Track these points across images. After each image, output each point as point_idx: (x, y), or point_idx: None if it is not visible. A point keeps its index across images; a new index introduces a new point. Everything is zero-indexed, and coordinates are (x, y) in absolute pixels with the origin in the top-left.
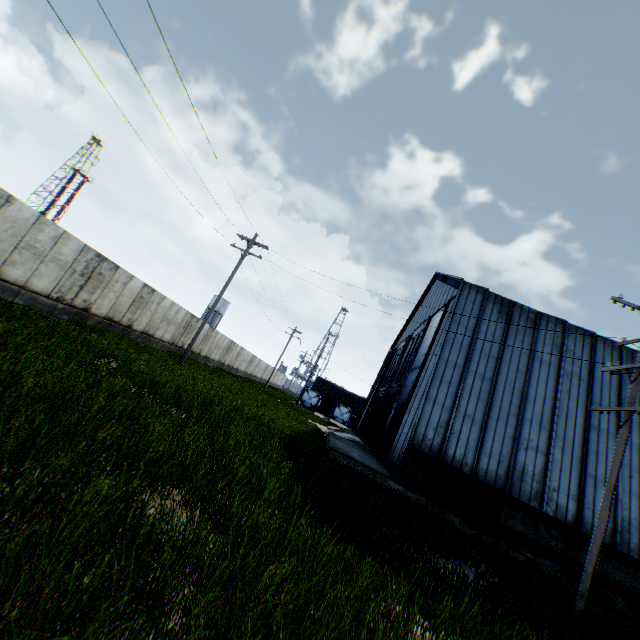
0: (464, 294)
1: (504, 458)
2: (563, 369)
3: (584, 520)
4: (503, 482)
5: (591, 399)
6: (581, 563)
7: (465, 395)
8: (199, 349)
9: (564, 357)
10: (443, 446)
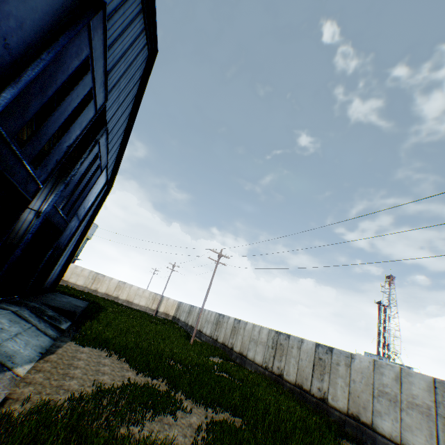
0: (105, 194)
1: None
2: None
3: None
4: None
5: None
6: None
7: None
8: (319, 388)
9: None
10: None
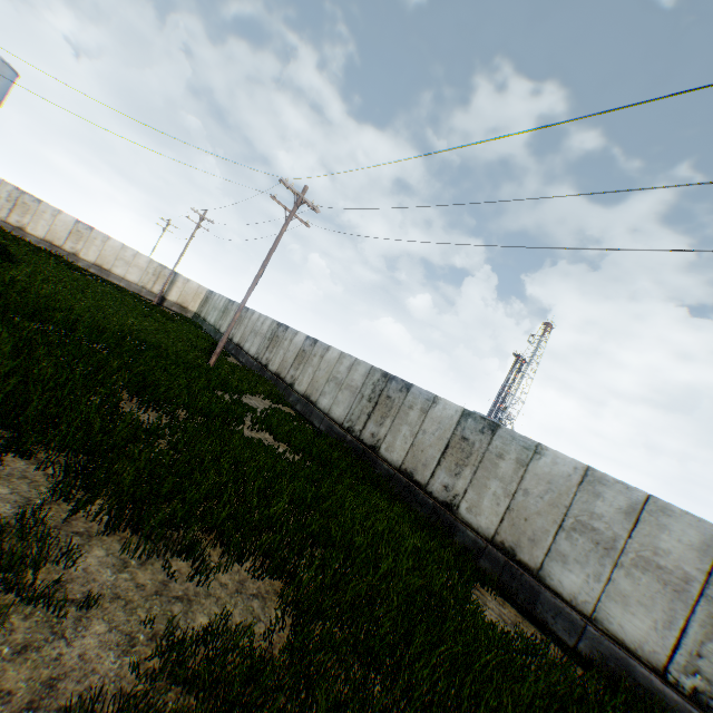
0: None
1: None
2: None
3: None
4: None
5: None
6: None
7: None
8: (446, 487)
9: None
10: None
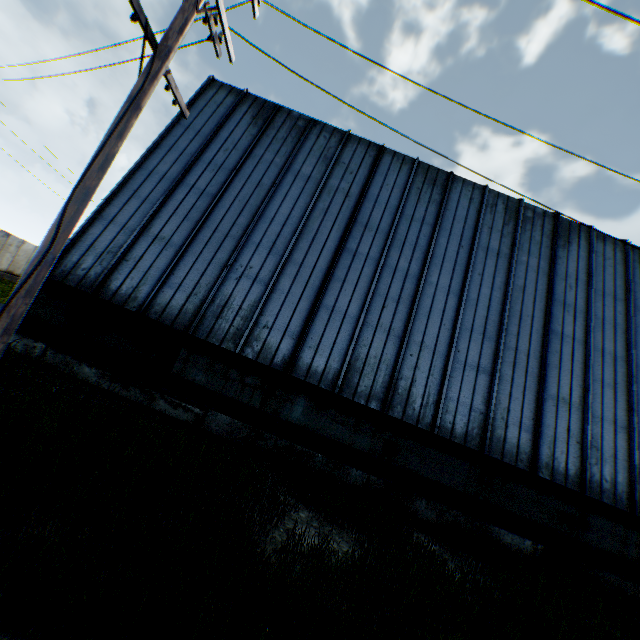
0: (208, 95)
1: (201, 290)
2: (328, 184)
3: (301, 362)
4: (189, 320)
5: (357, 219)
6: (285, 418)
7: (166, 213)
8: None
9: (334, 171)
10: (102, 276)
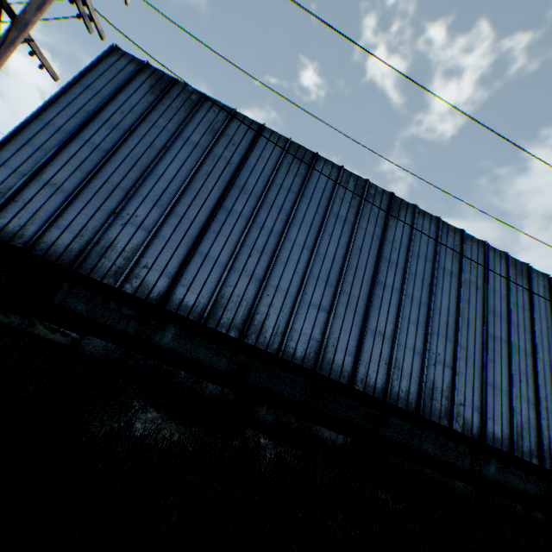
0: (111, 61)
1: (88, 232)
2: (213, 152)
3: (174, 297)
4: (74, 258)
5: (235, 183)
6: (157, 343)
7: (59, 162)
8: None
9: (219, 141)
10: None
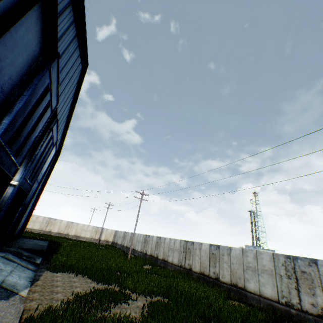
0: (55, 160)
1: None
2: None
3: None
4: None
5: None
6: None
7: None
8: (214, 272)
9: None
10: None
